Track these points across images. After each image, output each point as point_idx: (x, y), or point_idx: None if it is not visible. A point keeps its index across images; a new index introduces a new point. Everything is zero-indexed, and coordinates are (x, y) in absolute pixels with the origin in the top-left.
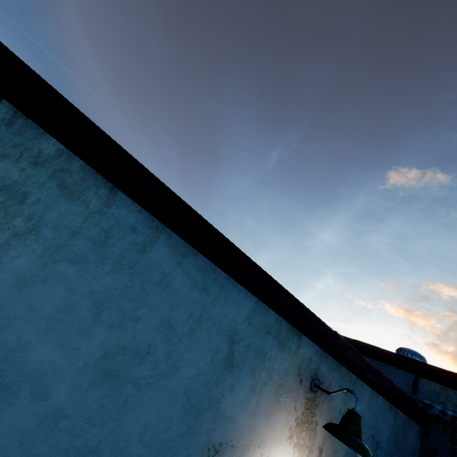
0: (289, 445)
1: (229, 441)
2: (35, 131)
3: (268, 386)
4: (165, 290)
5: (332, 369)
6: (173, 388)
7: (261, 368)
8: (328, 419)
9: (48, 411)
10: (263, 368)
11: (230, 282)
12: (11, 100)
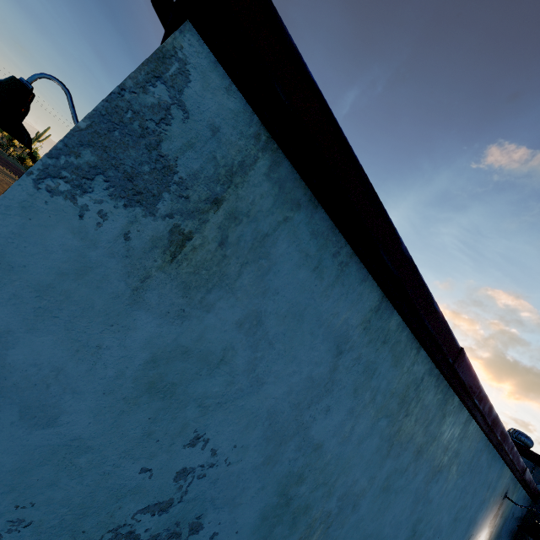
0: (487, 527)
1: (473, 533)
2: (470, 420)
3: (491, 504)
4: (479, 474)
5: (513, 484)
6: (467, 517)
7: (492, 496)
8: (503, 510)
9: (439, 539)
10: (493, 495)
11: (498, 458)
12: (474, 414)
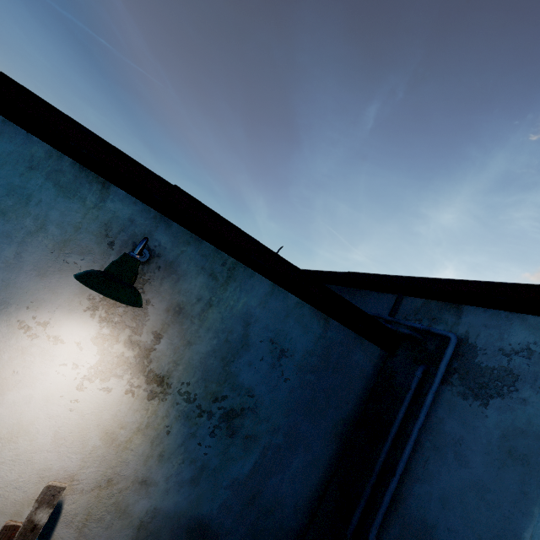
0: (90, 317)
1: None
2: None
3: (39, 238)
4: None
5: (181, 242)
6: None
7: (22, 213)
8: (174, 303)
9: None
10: (25, 213)
11: None
12: None
